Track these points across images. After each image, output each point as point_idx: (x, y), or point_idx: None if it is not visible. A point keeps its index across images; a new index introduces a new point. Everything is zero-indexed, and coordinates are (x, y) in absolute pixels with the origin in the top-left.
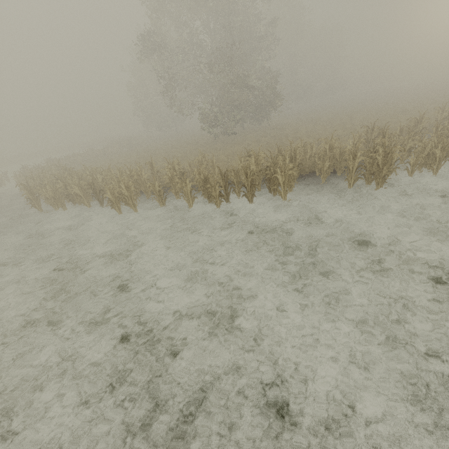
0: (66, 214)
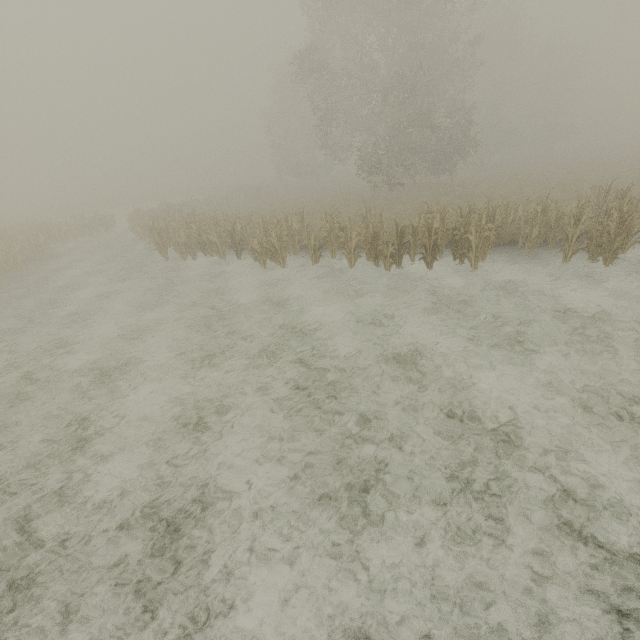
0: (197, 264)
